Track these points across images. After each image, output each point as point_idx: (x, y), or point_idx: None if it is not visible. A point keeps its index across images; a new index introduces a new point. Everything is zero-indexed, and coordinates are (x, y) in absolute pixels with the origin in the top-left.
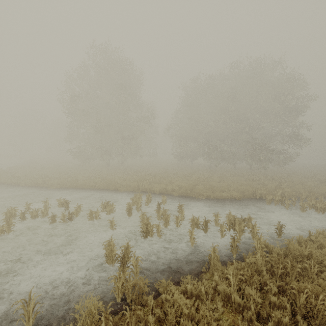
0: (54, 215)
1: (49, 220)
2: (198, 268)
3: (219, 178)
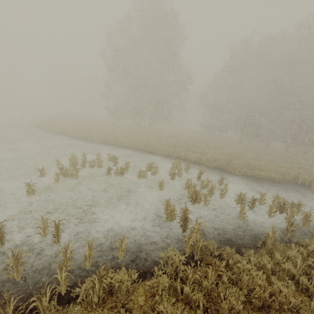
0: (110, 168)
1: (105, 171)
2: (252, 242)
3: (253, 155)
